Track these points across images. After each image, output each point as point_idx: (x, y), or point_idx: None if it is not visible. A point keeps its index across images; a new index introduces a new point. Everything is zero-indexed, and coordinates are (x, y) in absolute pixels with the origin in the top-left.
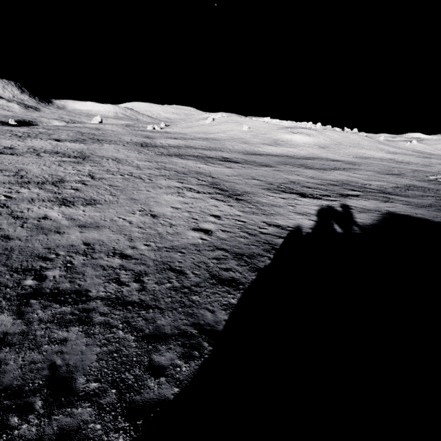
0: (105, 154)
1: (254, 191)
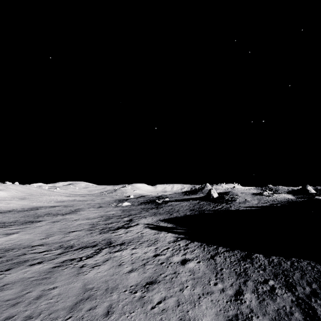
0: None
1: (104, 236)
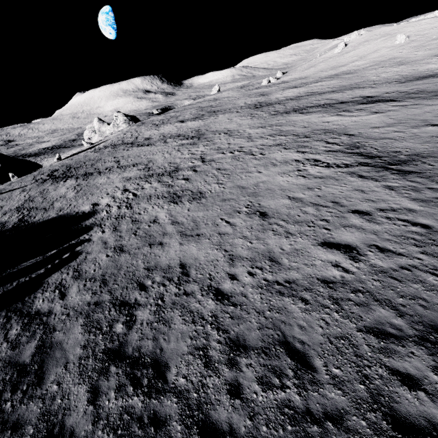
0: (218, 128)
1: (435, 150)
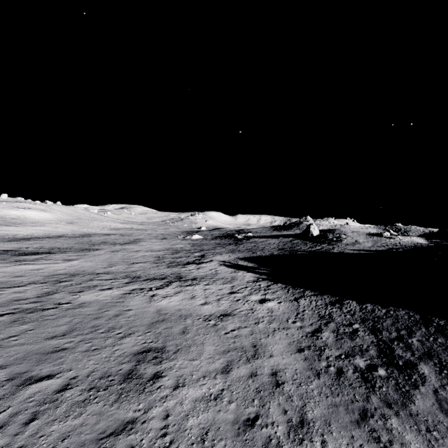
0: None
1: (173, 271)
